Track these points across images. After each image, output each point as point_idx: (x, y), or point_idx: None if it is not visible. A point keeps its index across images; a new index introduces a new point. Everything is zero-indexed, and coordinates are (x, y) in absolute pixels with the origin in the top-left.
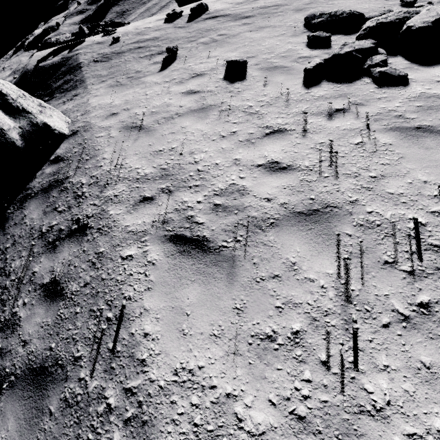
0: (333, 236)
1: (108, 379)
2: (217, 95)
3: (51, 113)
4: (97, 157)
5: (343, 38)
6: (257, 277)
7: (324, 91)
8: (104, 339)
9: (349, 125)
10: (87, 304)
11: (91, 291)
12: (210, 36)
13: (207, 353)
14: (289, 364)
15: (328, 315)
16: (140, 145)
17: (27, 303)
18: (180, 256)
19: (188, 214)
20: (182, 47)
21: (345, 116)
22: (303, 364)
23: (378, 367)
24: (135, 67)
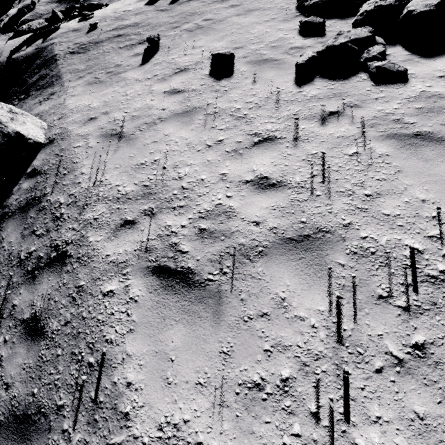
0: (324, 266)
1: (92, 432)
2: (202, 96)
3: (24, 119)
4: (75, 171)
5: (338, 24)
6: (245, 315)
7: (317, 89)
8: (86, 387)
9: (344, 132)
10: (68, 346)
11: (72, 331)
12: (195, 21)
13: (193, 405)
14: (278, 417)
15: (318, 360)
16: (121, 157)
17: (8, 341)
18: (164, 291)
19: (172, 241)
20: (165, 34)
21: (339, 121)
22: (292, 416)
23: (370, 419)
24: (115, 59)
